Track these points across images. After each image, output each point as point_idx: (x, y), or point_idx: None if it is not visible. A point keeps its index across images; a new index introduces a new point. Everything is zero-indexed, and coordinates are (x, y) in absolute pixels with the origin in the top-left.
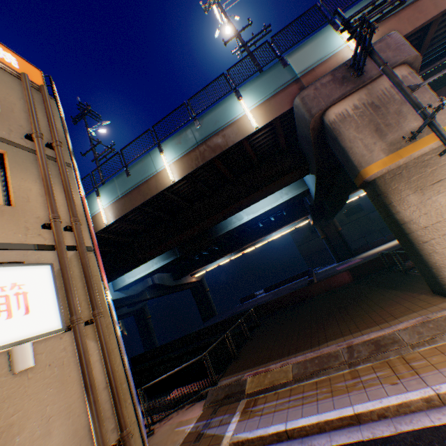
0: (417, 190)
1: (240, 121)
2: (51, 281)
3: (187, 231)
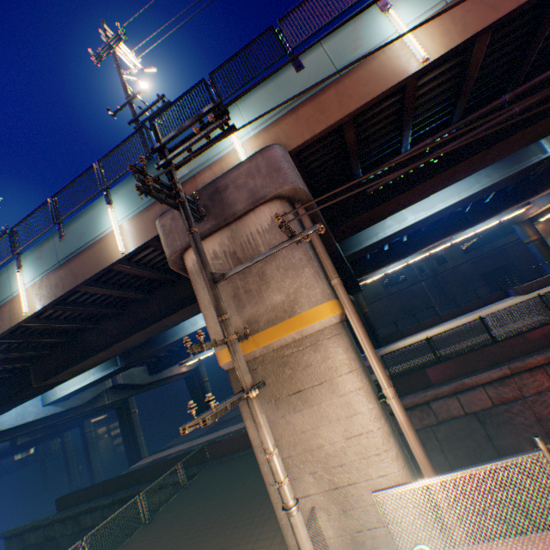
0: (273, 400)
1: (109, 239)
2: None
3: (92, 357)
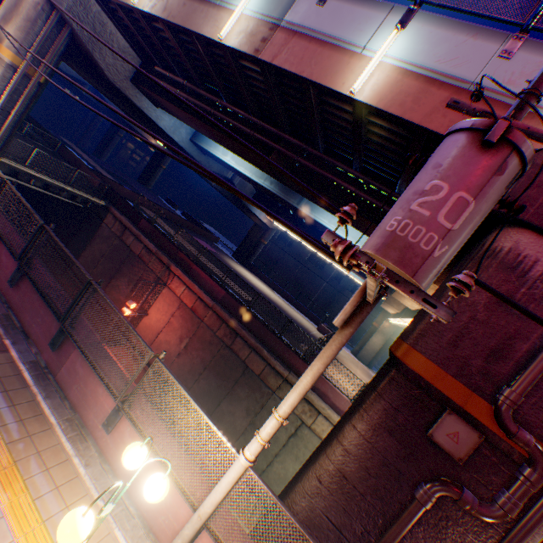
0: None
1: None
2: None
3: None
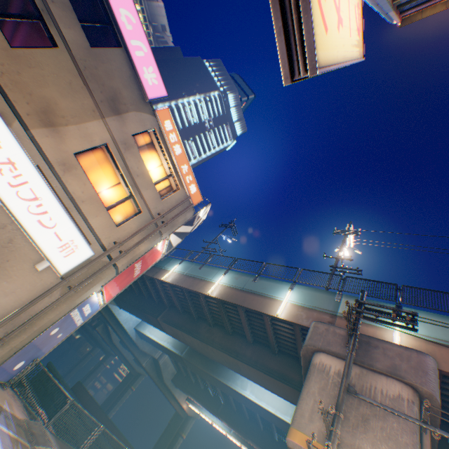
0: None
1: (275, 301)
2: (86, 258)
3: (192, 336)
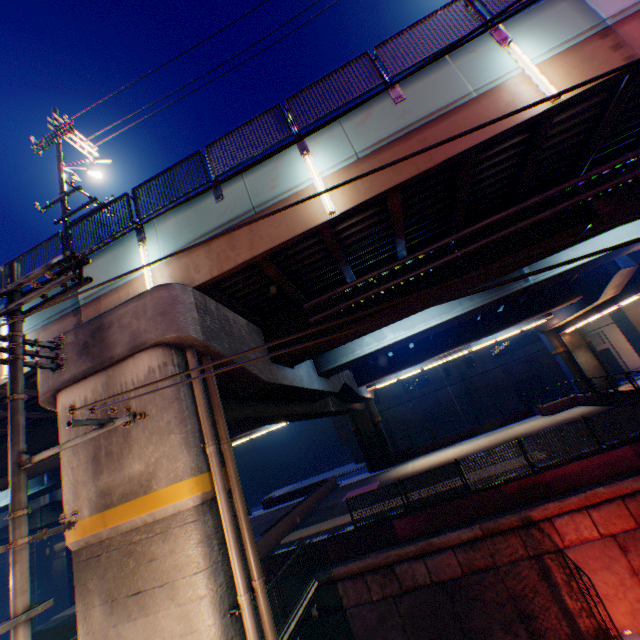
0: (110, 600)
1: None
2: None
3: None
